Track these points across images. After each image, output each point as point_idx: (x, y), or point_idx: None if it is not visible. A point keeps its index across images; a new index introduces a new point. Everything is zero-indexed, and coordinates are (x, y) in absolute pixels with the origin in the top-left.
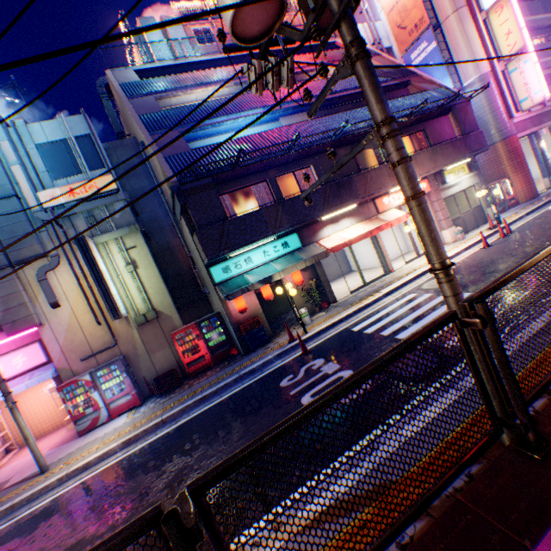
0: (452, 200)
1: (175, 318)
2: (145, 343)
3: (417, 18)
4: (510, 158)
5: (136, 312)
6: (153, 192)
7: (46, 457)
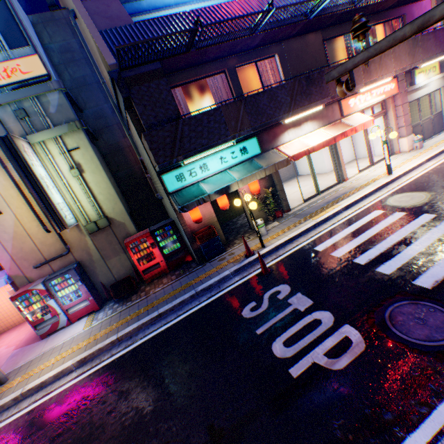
0: (409, 105)
1: (128, 225)
2: (100, 250)
3: None
4: None
5: (87, 219)
6: (96, 83)
7: (10, 360)
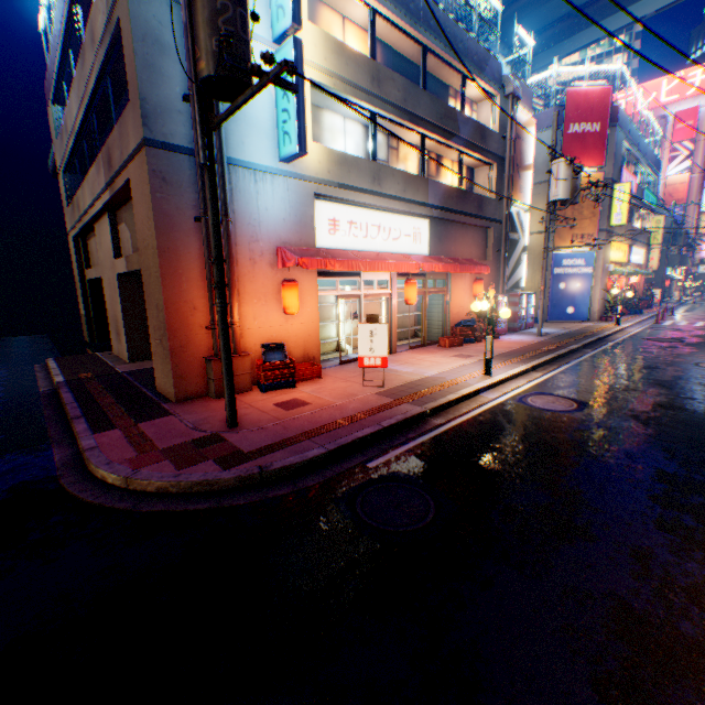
0: None
1: None
2: None
3: (680, 198)
4: (683, 275)
5: None
6: None
7: None
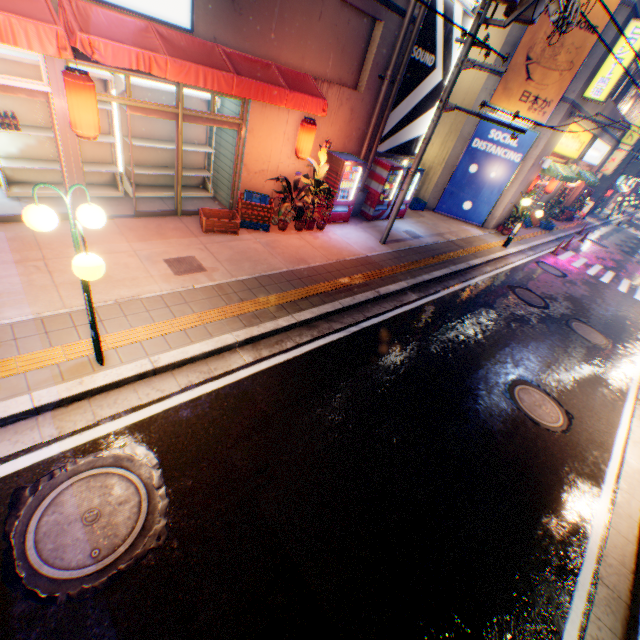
0: None
1: None
2: None
3: None
4: (632, 188)
5: None
6: None
7: None
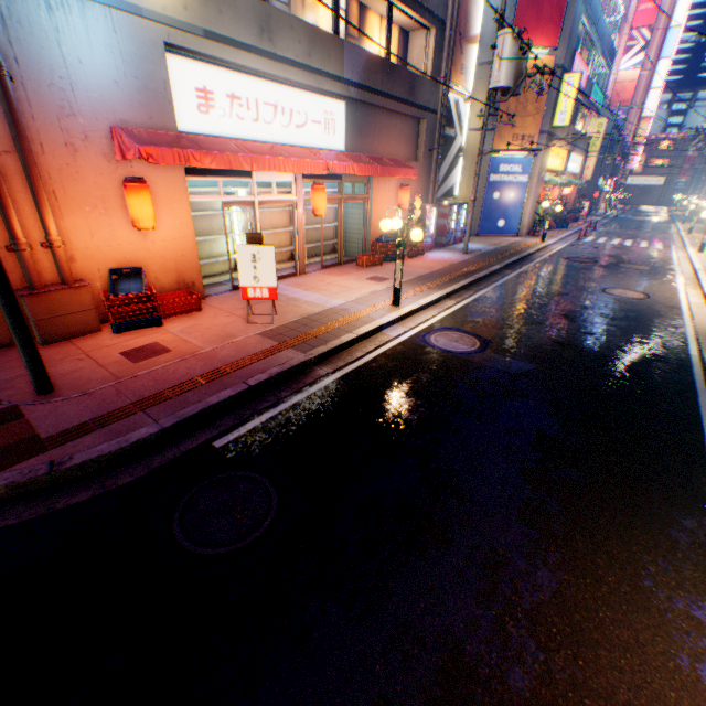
0: None
1: None
2: None
3: (626, 100)
4: (612, 187)
5: None
6: None
7: None
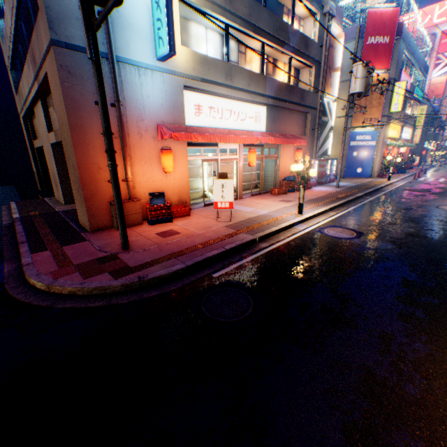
0: None
1: None
2: None
3: (438, 94)
4: (435, 147)
5: None
6: None
7: None
